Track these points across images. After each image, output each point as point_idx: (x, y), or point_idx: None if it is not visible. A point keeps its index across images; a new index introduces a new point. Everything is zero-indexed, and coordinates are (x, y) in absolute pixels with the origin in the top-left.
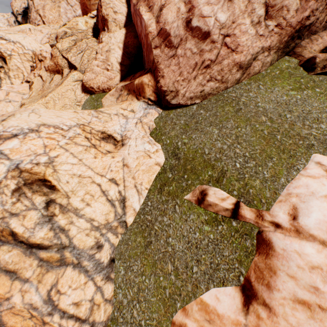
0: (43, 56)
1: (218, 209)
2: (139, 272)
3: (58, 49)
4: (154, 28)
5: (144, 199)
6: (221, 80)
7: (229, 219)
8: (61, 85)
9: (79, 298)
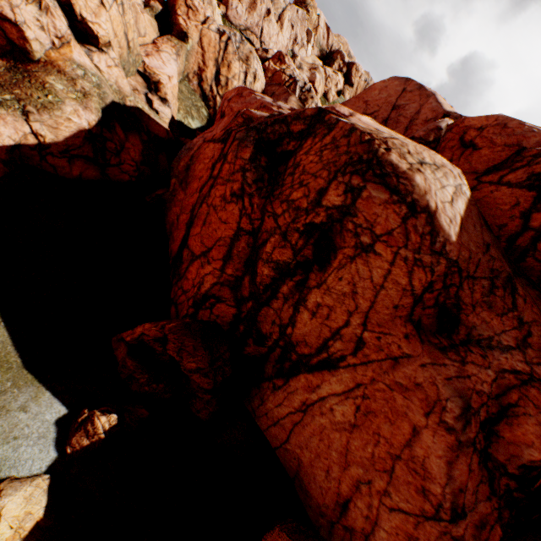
0: None
1: None
2: None
3: None
4: (231, 1)
5: None
6: (236, 24)
7: None
8: None
9: None
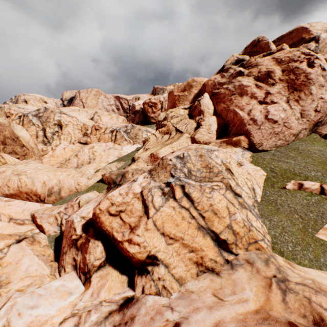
0: (100, 127)
1: (311, 189)
2: (278, 220)
3: (170, 122)
4: (247, 117)
5: (262, 190)
6: (285, 140)
7: (319, 193)
8: (178, 139)
9: (257, 225)
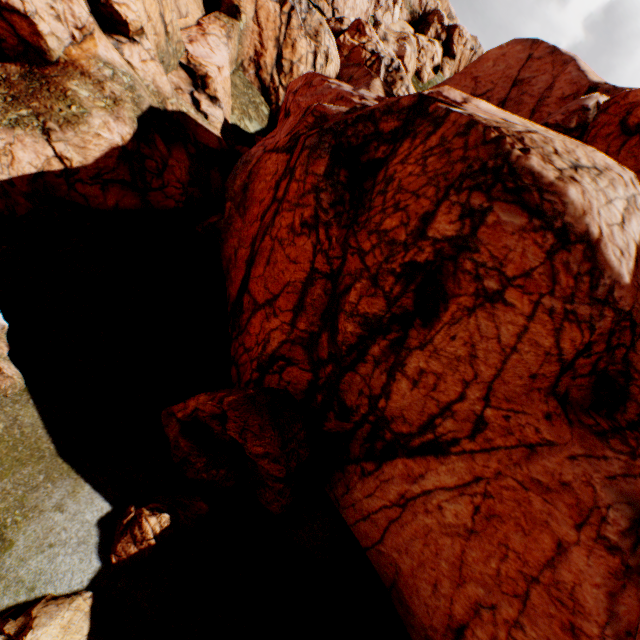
0: None
1: None
2: None
3: None
4: None
5: None
6: None
7: None
8: None
9: None
